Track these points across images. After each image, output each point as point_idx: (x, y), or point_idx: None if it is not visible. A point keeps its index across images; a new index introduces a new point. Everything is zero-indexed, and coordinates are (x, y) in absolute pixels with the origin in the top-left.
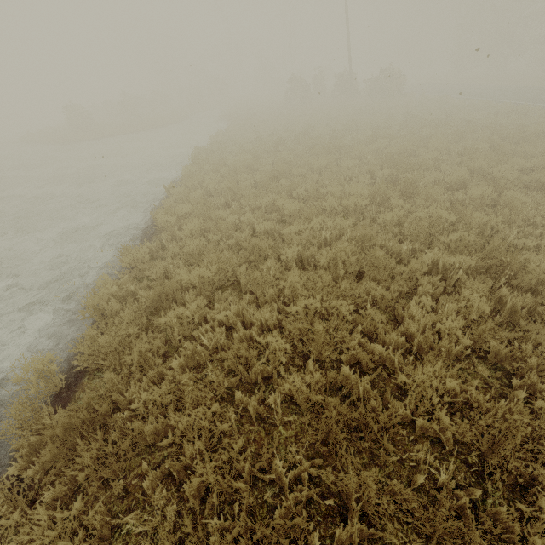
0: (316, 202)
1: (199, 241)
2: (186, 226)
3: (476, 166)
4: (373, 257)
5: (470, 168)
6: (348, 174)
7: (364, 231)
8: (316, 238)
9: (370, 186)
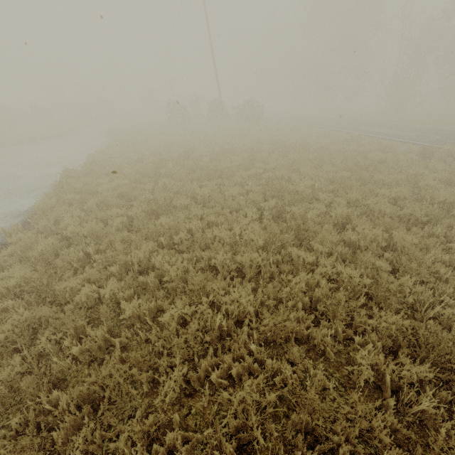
0: (203, 252)
1: (6, 374)
2: (1, 324)
3: (351, 197)
4: (303, 397)
5: (345, 197)
6: (234, 206)
7: (275, 321)
8: (208, 325)
9: (258, 221)
